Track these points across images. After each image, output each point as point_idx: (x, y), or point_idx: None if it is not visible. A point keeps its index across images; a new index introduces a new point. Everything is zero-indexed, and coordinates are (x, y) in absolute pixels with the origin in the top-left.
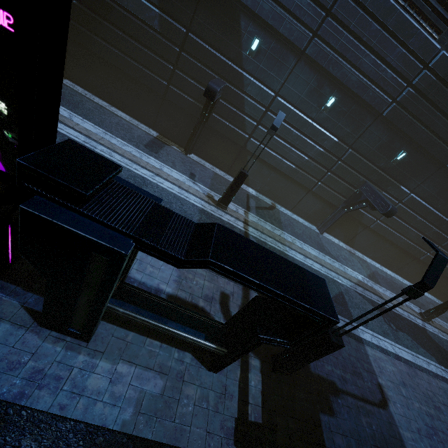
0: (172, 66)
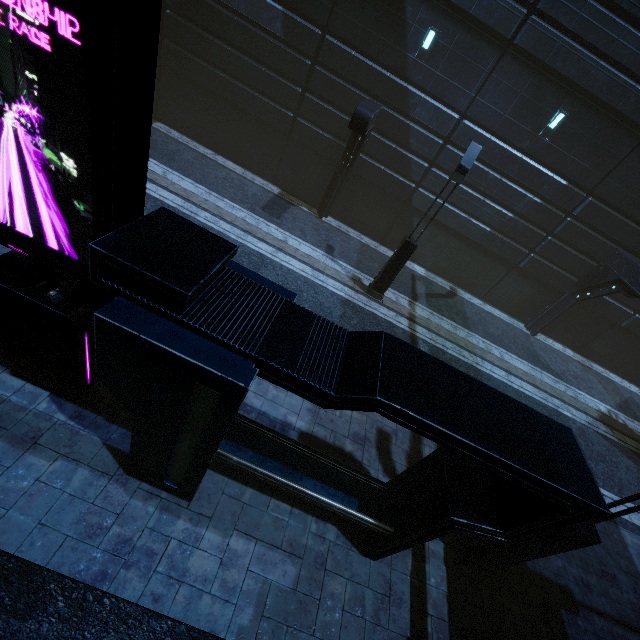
0: (301, 89)
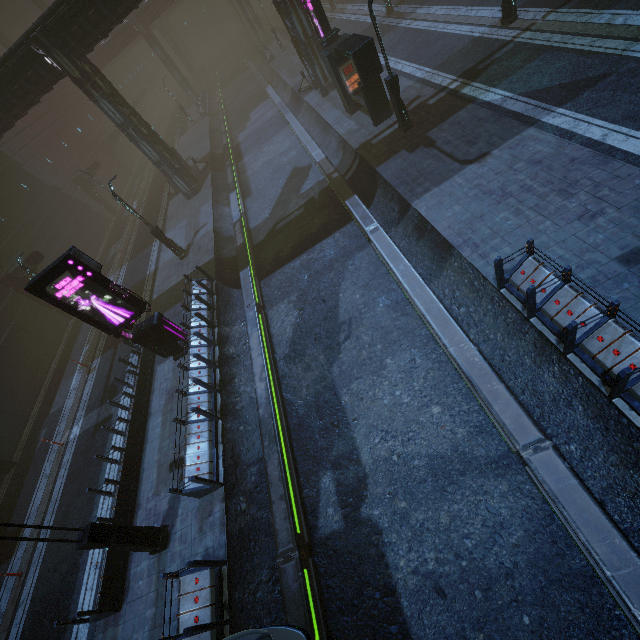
0: None
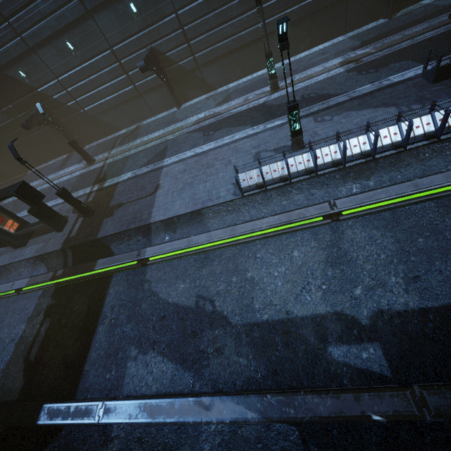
0: None
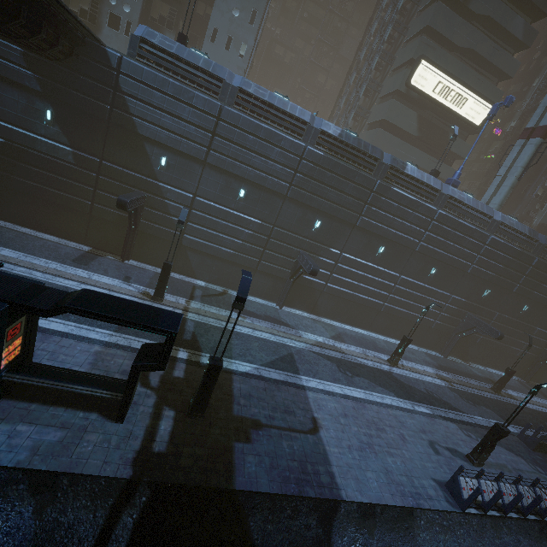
0: (93, 188)
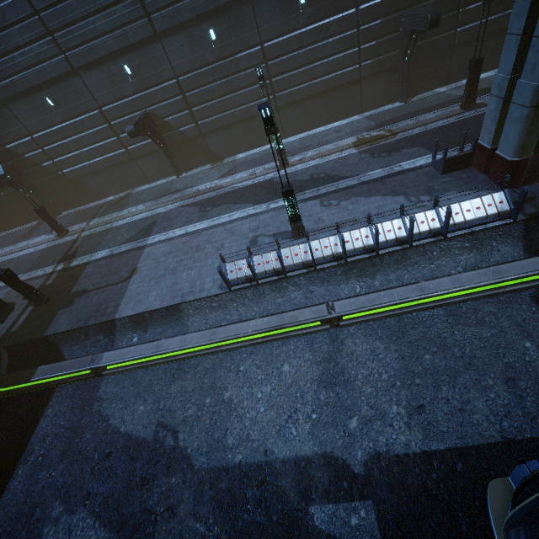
0: None
